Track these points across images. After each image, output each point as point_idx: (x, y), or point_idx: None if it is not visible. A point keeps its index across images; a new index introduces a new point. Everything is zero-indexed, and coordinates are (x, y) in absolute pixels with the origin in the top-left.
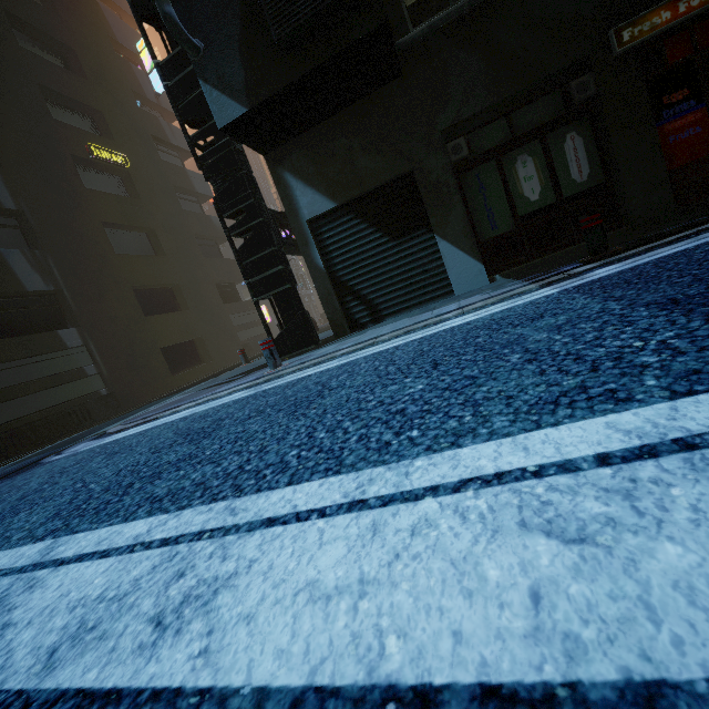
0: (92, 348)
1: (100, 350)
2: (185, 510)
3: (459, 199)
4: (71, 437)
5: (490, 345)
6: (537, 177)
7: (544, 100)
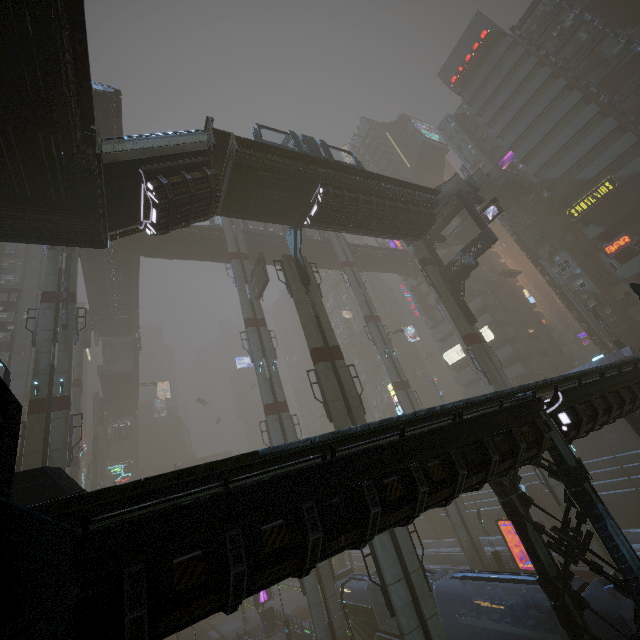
0: None
1: None
2: None
3: None
4: None
5: None
6: None
7: None
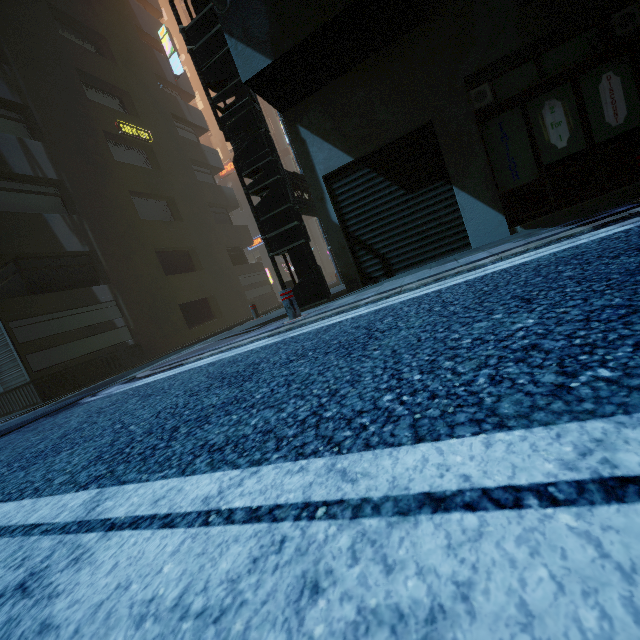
0: (121, 303)
1: (127, 305)
2: (262, 466)
3: (480, 149)
4: (103, 381)
5: (597, 275)
6: (566, 123)
7: (578, 38)
